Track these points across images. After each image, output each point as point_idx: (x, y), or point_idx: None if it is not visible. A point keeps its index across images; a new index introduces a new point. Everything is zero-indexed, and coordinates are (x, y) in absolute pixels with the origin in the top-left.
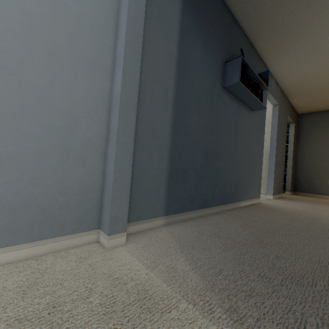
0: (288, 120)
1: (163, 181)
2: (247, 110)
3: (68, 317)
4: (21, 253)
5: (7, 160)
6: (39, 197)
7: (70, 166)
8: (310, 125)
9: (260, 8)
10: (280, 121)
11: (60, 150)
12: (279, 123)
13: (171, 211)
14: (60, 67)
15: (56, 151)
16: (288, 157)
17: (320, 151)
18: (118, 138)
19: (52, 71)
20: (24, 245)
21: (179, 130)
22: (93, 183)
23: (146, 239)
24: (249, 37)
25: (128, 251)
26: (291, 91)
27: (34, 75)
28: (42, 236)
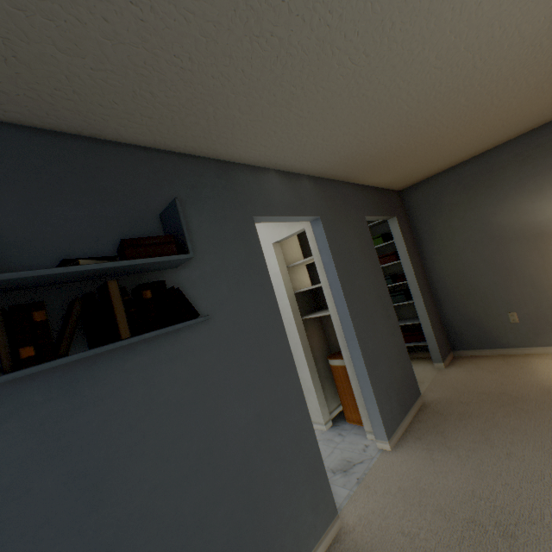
0: (378, 218)
1: None
2: (147, 348)
3: None
4: None
5: None
6: None
7: None
8: (429, 206)
9: None
10: (345, 246)
11: None
12: (342, 256)
13: None
14: None
15: None
16: (410, 288)
17: (468, 256)
18: None
19: None
20: None
21: None
22: None
23: None
24: (54, 128)
25: None
26: (343, 172)
27: None
28: None
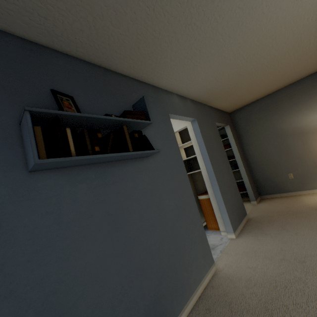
0: (220, 125)
1: None
2: (131, 164)
3: None
4: None
5: None
6: None
7: None
8: (245, 120)
9: (57, 16)
10: (208, 135)
11: None
12: (206, 139)
13: None
14: None
15: None
16: (237, 162)
17: (266, 145)
18: None
19: None
20: None
21: None
22: None
23: None
24: (92, 61)
25: None
26: (205, 98)
27: None
28: None
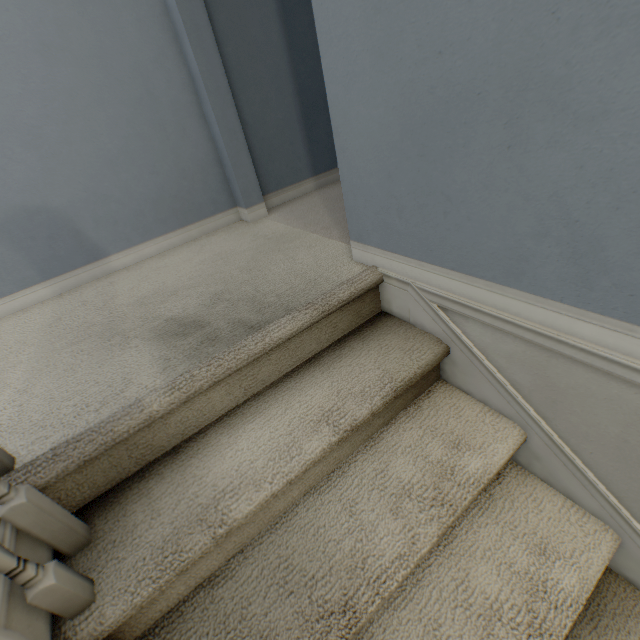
0: None
1: (295, 127)
2: None
3: (230, 255)
4: (181, 238)
5: (121, 156)
6: (166, 186)
7: (175, 145)
8: None
9: None
10: None
11: (156, 128)
12: None
13: (322, 169)
14: (92, 5)
15: (153, 131)
16: None
17: None
18: (207, 87)
19: (90, 18)
20: (179, 232)
21: (297, 21)
22: (207, 158)
23: (290, 207)
24: None
25: (271, 219)
26: None
27: (79, 38)
28: (189, 223)
